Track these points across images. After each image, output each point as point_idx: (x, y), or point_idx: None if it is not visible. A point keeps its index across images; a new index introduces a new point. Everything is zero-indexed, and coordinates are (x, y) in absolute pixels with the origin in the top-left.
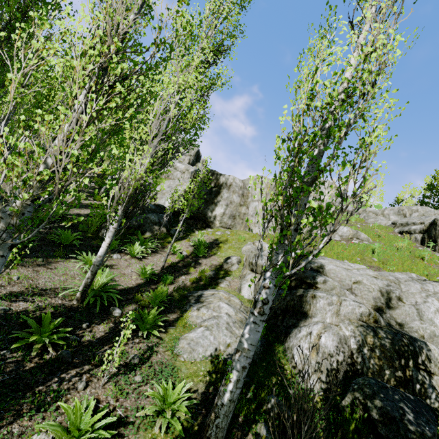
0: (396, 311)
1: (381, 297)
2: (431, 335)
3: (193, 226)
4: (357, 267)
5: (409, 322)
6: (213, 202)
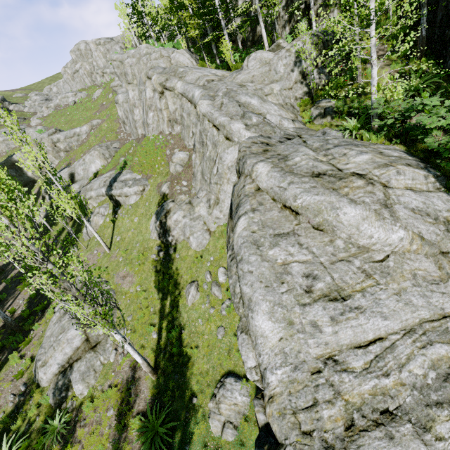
0: (75, 177)
1: (70, 177)
2: (82, 177)
3: (29, 188)
4: (63, 172)
5: (77, 178)
6: (23, 173)
